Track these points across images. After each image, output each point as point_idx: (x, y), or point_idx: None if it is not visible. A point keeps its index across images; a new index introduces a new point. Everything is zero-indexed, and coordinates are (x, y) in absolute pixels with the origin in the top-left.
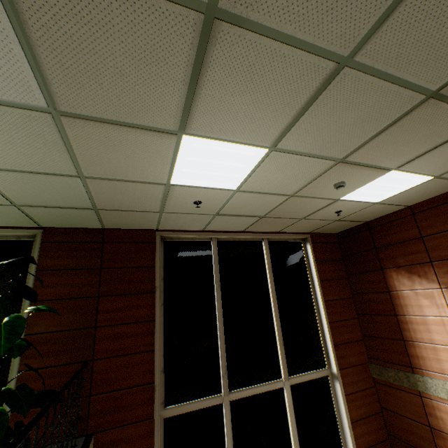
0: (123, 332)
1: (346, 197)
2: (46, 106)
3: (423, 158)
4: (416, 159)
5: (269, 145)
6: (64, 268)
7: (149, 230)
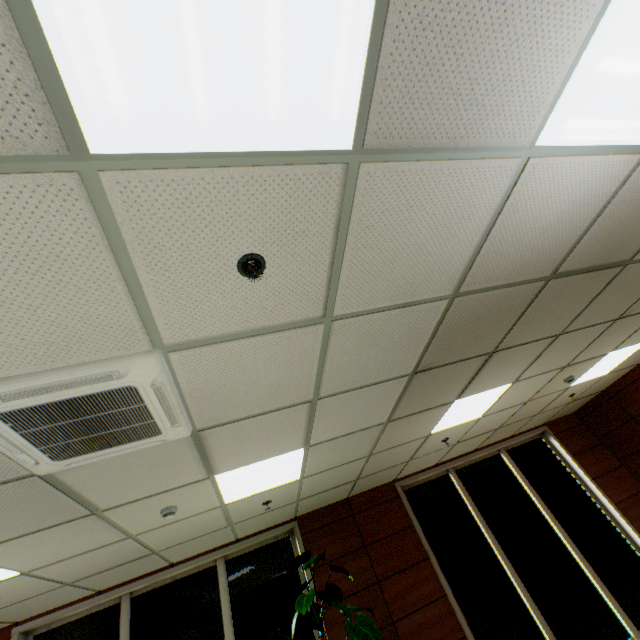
0: (422, 621)
1: (575, 382)
2: (385, 420)
3: (630, 338)
4: (625, 340)
5: (512, 381)
6: (332, 557)
7: (387, 484)
